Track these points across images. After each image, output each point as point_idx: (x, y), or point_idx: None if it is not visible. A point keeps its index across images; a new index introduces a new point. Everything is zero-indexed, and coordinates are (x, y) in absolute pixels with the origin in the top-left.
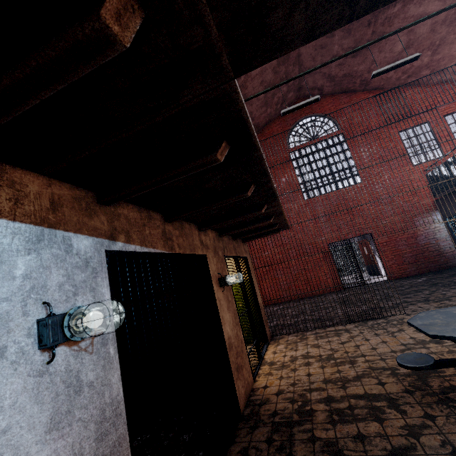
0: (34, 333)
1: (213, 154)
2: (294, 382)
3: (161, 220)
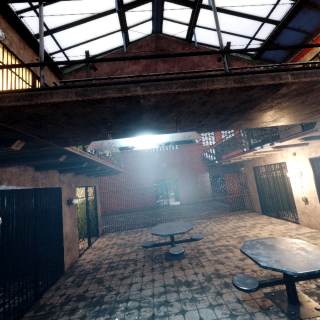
0: None
1: (57, 159)
2: (100, 256)
3: (33, 170)
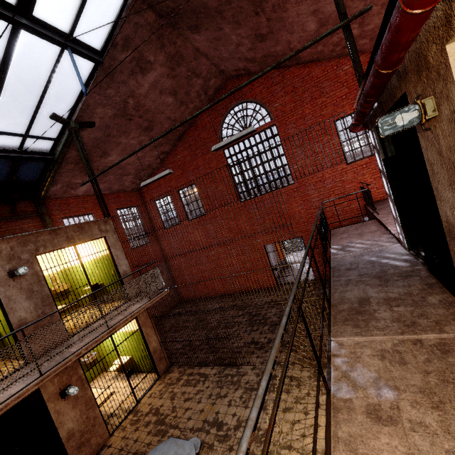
0: None
1: None
2: (124, 447)
3: None
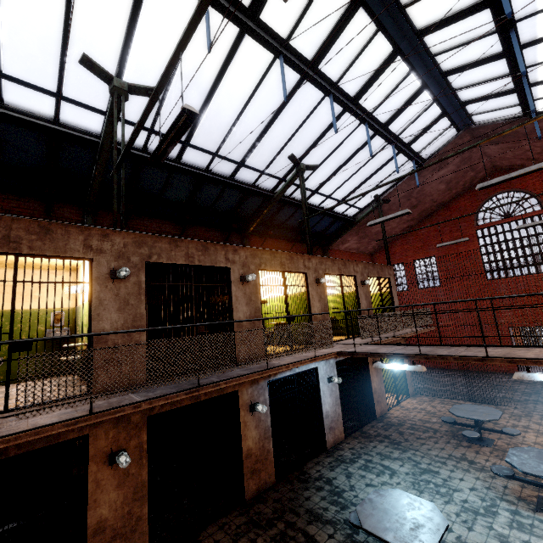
0: (327, 380)
1: None
2: (406, 416)
3: None
